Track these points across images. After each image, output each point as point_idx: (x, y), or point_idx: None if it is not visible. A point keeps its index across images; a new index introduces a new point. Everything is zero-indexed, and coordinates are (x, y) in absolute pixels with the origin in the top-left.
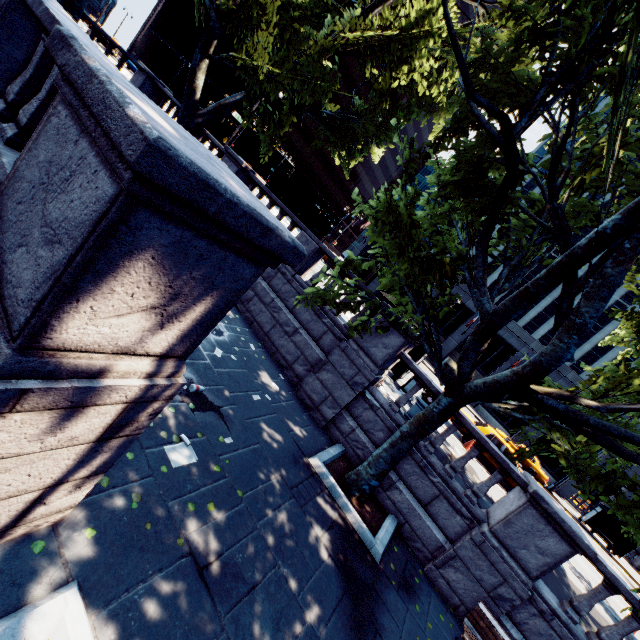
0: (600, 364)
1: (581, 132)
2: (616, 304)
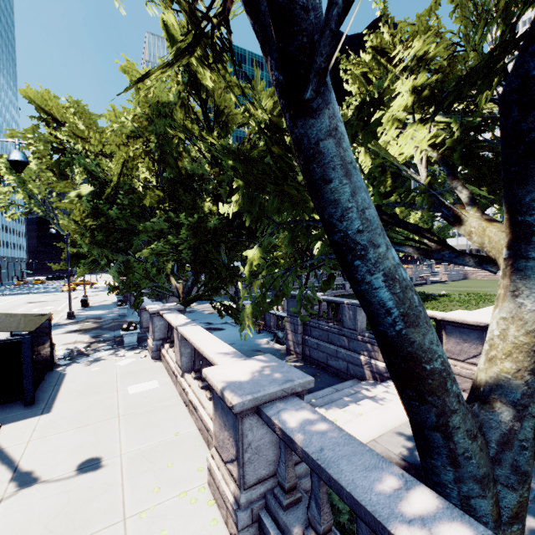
0: None
1: (136, 141)
2: None
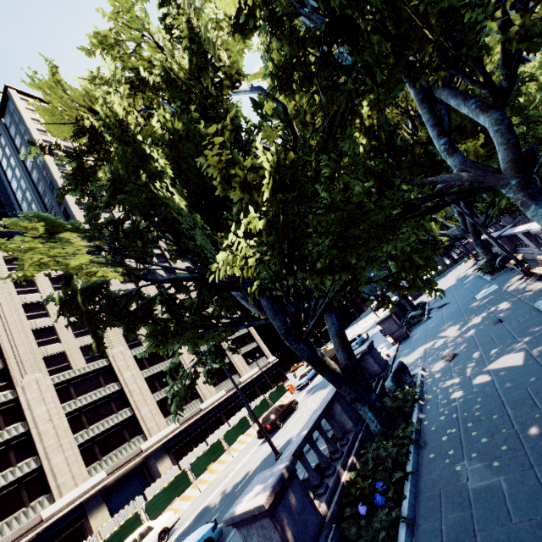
0: None
1: None
2: None
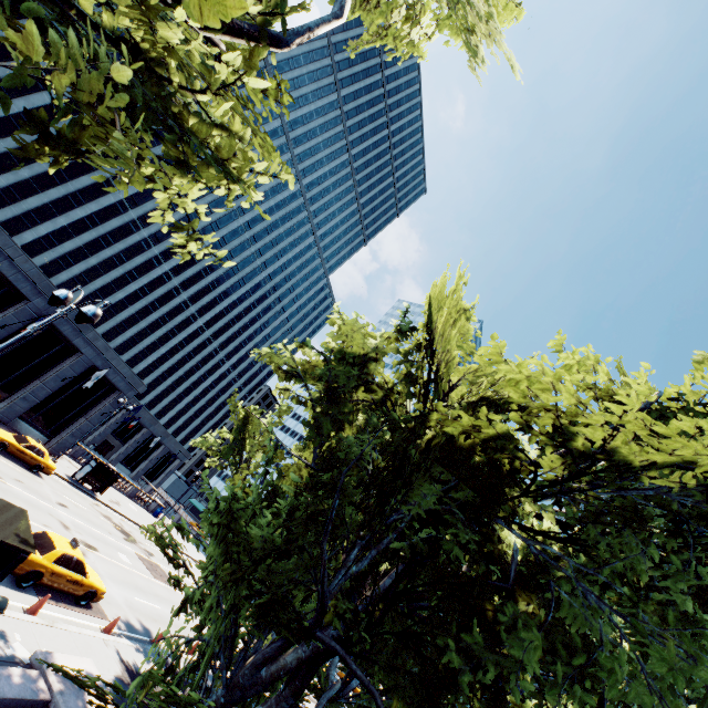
0: (103, 281)
1: (290, 378)
2: (133, 223)
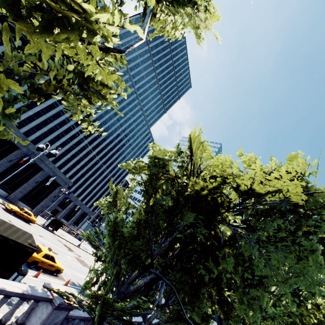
0: (50, 138)
1: (134, 174)
2: (61, 111)
